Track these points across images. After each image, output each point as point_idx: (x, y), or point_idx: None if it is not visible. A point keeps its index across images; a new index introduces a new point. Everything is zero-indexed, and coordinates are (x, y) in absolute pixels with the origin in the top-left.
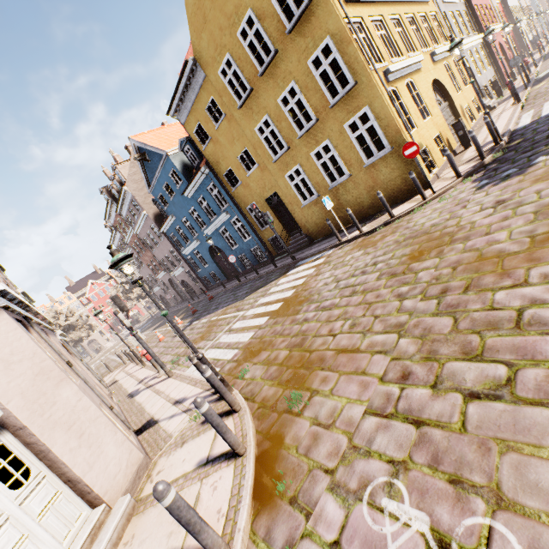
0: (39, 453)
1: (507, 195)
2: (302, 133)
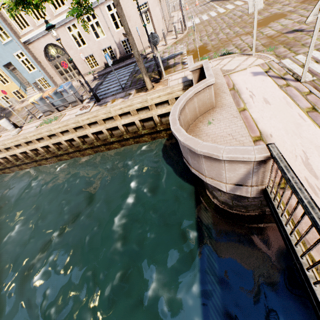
0: (151, 20)
1: (293, 2)
2: None
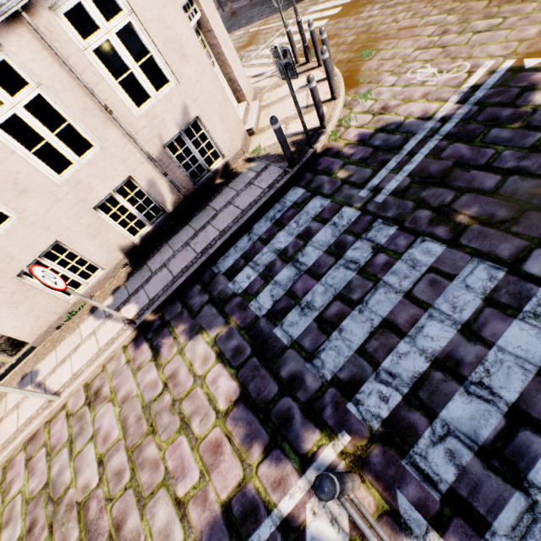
0: (217, 55)
1: None
2: None
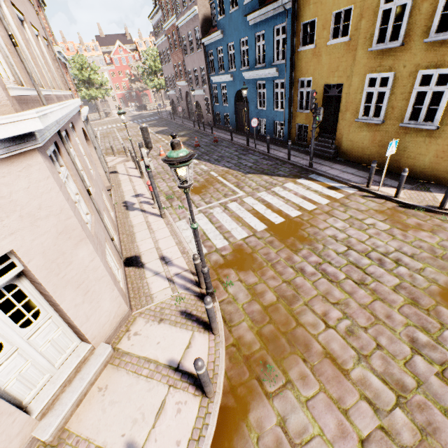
0: (50, 301)
1: None
2: (437, 38)
